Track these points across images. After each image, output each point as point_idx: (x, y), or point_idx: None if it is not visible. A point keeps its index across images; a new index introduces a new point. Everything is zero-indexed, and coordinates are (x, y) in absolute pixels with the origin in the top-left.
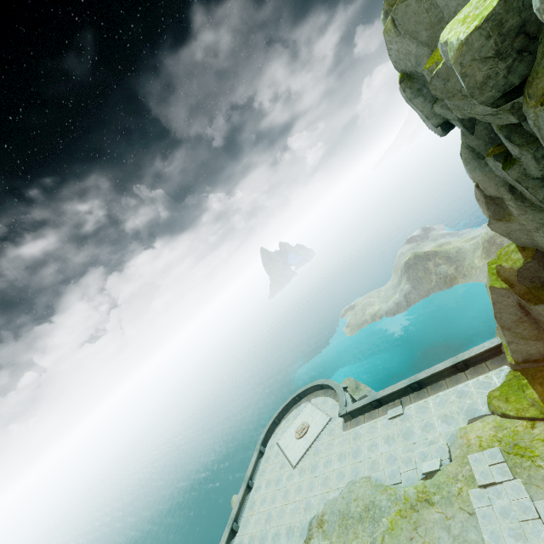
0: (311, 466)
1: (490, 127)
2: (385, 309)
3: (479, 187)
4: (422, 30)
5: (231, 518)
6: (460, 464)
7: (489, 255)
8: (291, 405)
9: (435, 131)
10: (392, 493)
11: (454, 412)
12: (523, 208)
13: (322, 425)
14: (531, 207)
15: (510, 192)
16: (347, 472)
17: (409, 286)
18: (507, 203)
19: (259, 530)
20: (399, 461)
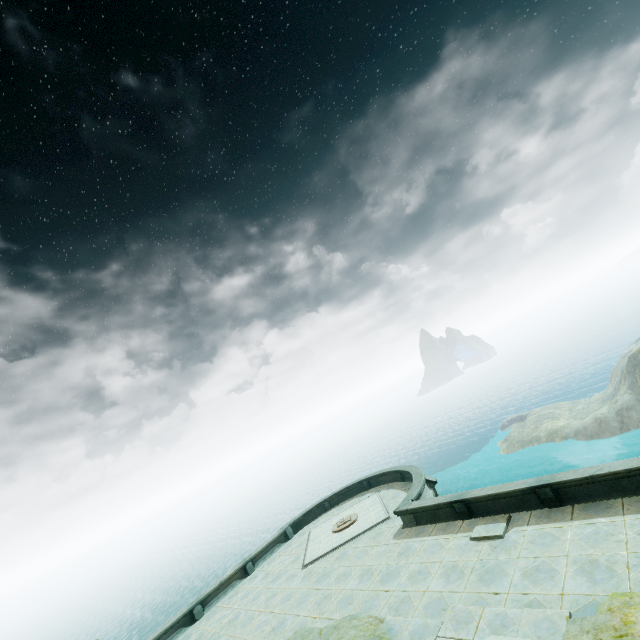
0: (322, 572)
1: None
2: (576, 427)
3: None
4: None
5: (199, 596)
6: None
7: None
8: (355, 491)
9: None
10: None
11: (618, 561)
12: None
13: (371, 523)
14: None
15: None
16: (358, 598)
17: (630, 398)
18: None
19: (213, 631)
20: (446, 612)
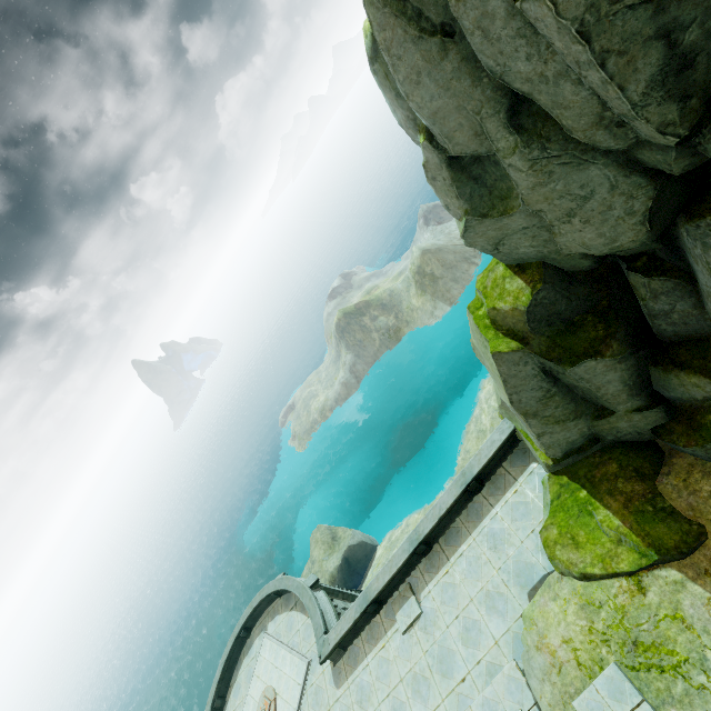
0: None
1: None
2: (333, 397)
3: (434, 139)
4: None
5: None
6: None
7: (424, 290)
8: (237, 651)
9: None
10: None
11: (499, 584)
12: (543, 167)
13: (298, 686)
14: (562, 159)
15: (511, 128)
16: None
17: (352, 356)
18: (508, 162)
19: None
20: None
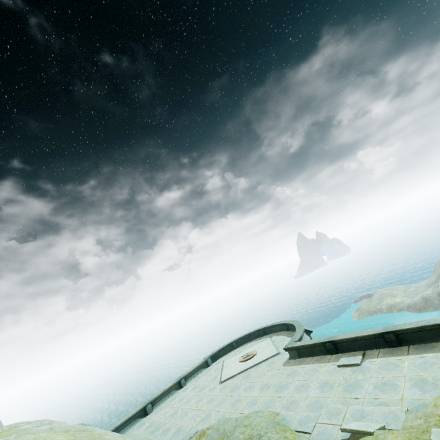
0: (234, 386)
1: None
2: (408, 303)
3: None
4: None
5: (150, 399)
6: (412, 438)
7: None
8: (254, 336)
9: None
10: (289, 437)
11: None
12: None
13: (267, 356)
14: None
15: None
16: (260, 401)
17: None
18: None
19: (160, 420)
20: (322, 409)
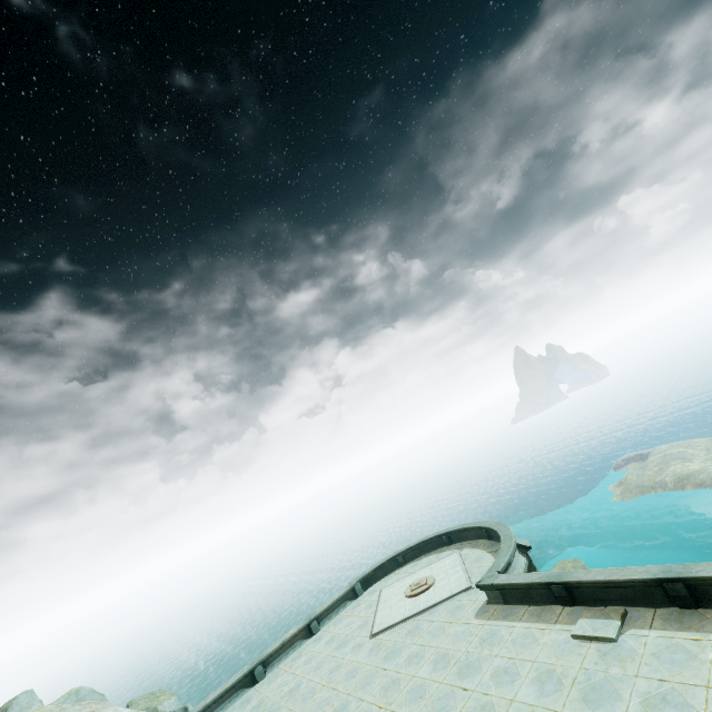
0: (392, 647)
1: None
2: None
3: None
4: None
5: (261, 656)
6: None
7: None
8: (433, 545)
9: None
10: None
11: None
12: None
13: (450, 592)
14: None
15: None
16: (430, 693)
17: None
18: None
19: (273, 699)
20: None
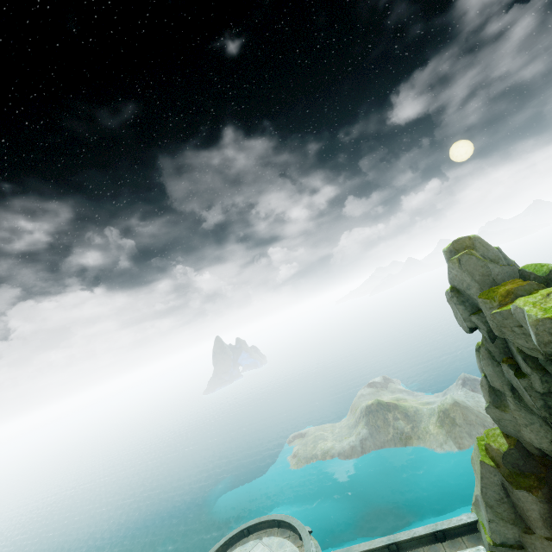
0: None
1: (506, 344)
2: (338, 449)
3: (487, 378)
4: (476, 274)
5: None
6: None
7: (442, 425)
8: (236, 539)
9: (463, 327)
10: None
11: None
12: (518, 406)
13: None
14: (525, 408)
15: (511, 391)
16: None
17: (366, 432)
18: (508, 398)
19: None
20: None
